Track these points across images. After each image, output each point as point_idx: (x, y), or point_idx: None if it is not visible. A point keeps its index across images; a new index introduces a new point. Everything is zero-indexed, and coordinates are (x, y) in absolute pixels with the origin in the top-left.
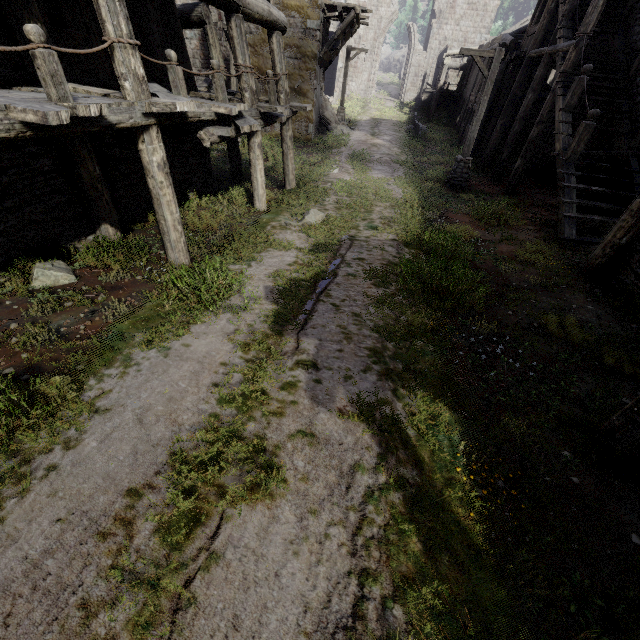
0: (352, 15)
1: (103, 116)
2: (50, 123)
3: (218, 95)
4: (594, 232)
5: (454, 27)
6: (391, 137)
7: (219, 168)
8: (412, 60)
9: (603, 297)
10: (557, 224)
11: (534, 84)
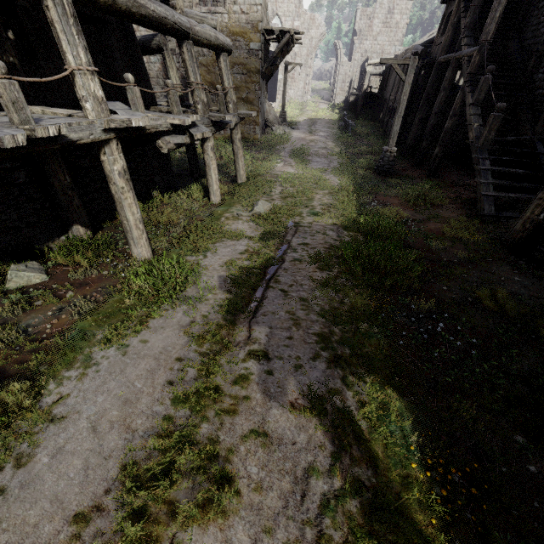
0: (287, 37)
1: (64, 135)
2: (6, 146)
3: (173, 109)
4: (510, 207)
5: (372, 42)
6: (326, 133)
7: (180, 167)
8: (339, 70)
9: (528, 268)
10: (477, 202)
11: (445, 84)
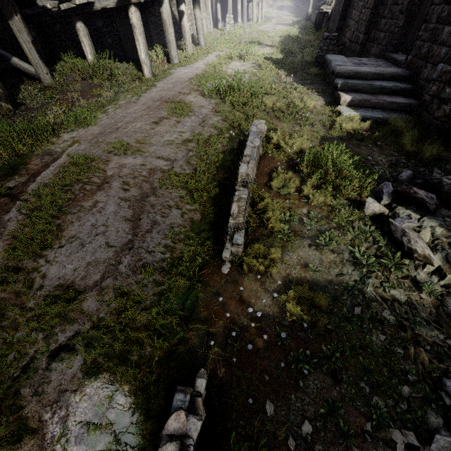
0: None
1: None
2: None
3: None
4: None
5: None
6: (288, 11)
7: None
8: None
9: None
10: None
11: None
